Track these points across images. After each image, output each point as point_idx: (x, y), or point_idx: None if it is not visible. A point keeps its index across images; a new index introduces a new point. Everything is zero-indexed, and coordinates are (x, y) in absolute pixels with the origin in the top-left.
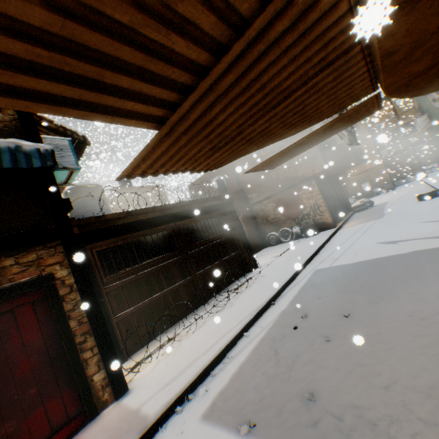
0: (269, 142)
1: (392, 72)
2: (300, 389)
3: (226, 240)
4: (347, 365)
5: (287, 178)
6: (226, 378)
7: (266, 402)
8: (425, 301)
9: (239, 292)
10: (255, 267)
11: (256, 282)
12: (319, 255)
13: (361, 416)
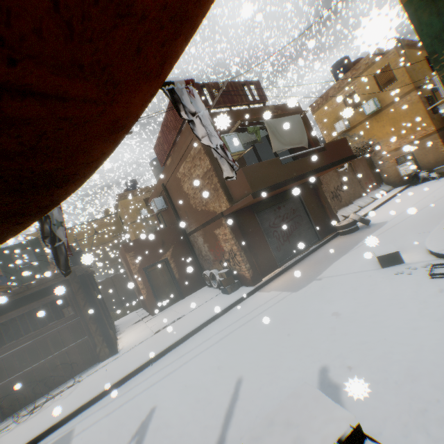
0: None
1: None
2: None
3: (65, 327)
4: None
5: (203, 211)
6: None
7: None
8: None
9: (19, 422)
10: (110, 354)
11: (45, 410)
12: (144, 371)
13: None
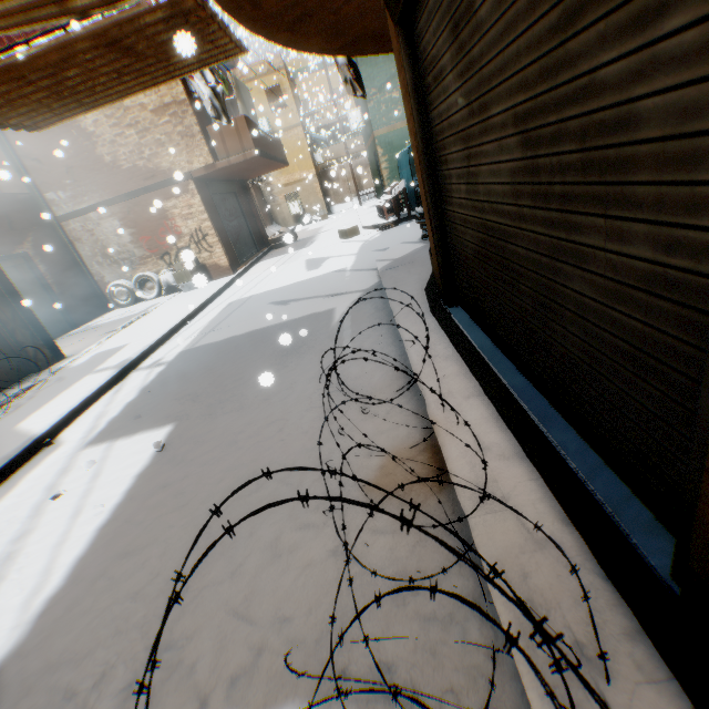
0: None
1: None
2: None
3: None
4: (102, 563)
5: (139, 169)
6: None
7: None
8: (271, 403)
9: None
10: (57, 360)
11: (39, 397)
12: (189, 326)
13: (60, 686)
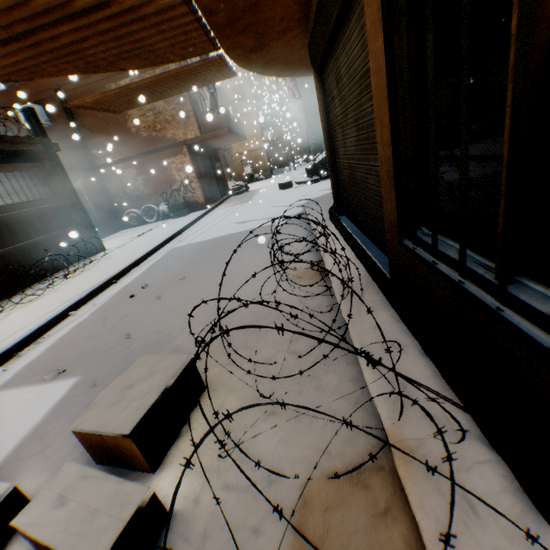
0: (95, 68)
1: (224, 36)
2: (120, 335)
3: (48, 210)
4: (167, 310)
5: (152, 137)
6: (38, 353)
7: (83, 354)
8: (240, 260)
9: (71, 277)
10: (101, 250)
11: (99, 265)
12: (182, 235)
13: (163, 334)
